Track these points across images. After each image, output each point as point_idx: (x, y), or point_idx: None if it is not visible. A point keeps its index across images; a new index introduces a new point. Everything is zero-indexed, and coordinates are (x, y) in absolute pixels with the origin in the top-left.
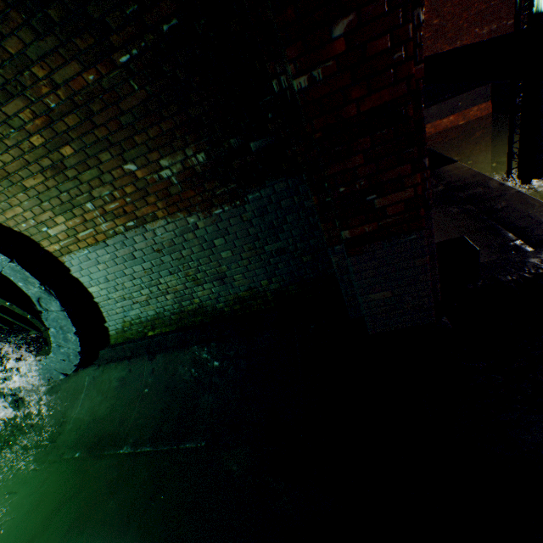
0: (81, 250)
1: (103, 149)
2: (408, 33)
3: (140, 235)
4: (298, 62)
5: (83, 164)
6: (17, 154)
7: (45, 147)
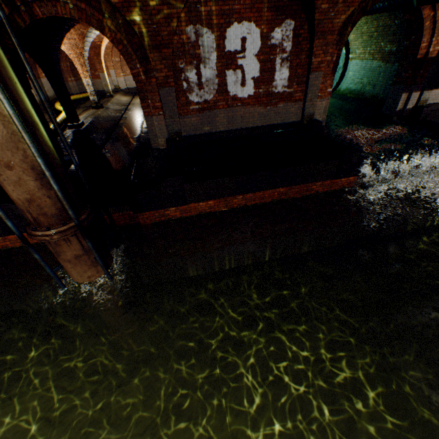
0: (357, 60)
1: (380, 37)
2: (420, 43)
3: (370, 63)
4: (406, 40)
5: (375, 39)
6: (367, 31)
7: (372, 32)
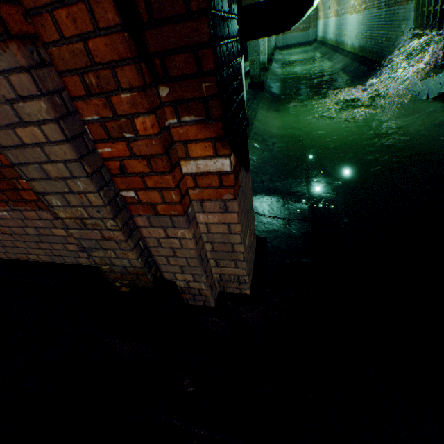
0: None
1: None
2: None
3: None
4: None
5: None
6: None
7: None
